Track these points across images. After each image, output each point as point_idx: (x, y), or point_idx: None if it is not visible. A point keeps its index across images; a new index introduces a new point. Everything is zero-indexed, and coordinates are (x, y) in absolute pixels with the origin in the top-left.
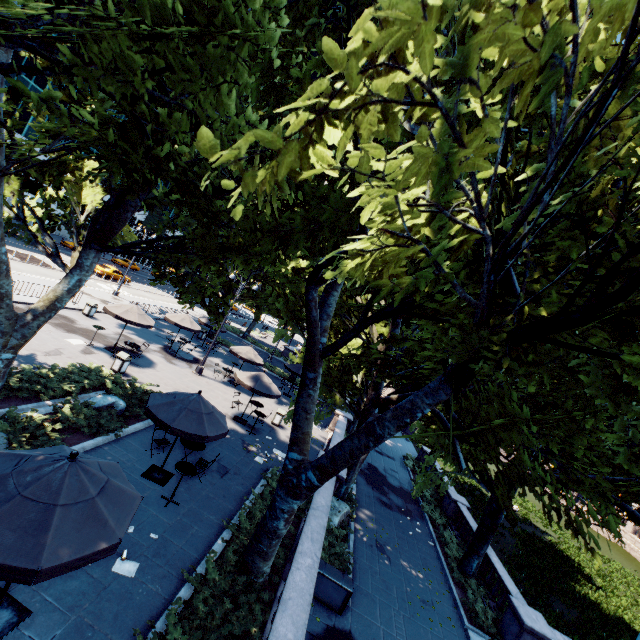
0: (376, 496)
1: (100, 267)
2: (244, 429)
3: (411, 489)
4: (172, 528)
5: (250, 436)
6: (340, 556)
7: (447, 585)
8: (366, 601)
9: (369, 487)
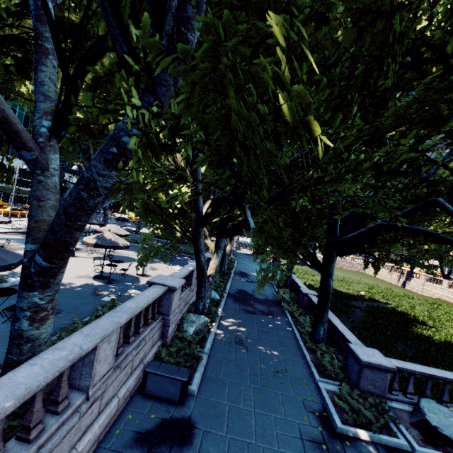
0: (242, 308)
1: None
2: (102, 282)
3: (274, 297)
4: None
5: (106, 285)
6: (189, 356)
7: (301, 354)
8: (215, 386)
9: (236, 304)
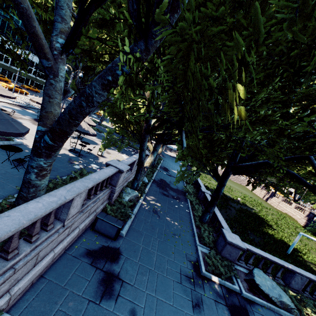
0: (160, 191)
1: (5, 83)
2: (74, 155)
3: (182, 189)
4: None
5: (77, 157)
6: (123, 213)
7: (191, 227)
8: (136, 234)
9: (157, 188)
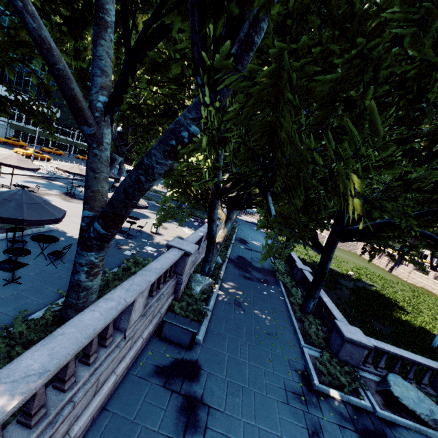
0: (241, 274)
1: (21, 150)
2: (122, 236)
3: (270, 267)
4: (3, 300)
5: (126, 240)
6: (196, 311)
7: (290, 322)
8: (217, 339)
9: (236, 269)
